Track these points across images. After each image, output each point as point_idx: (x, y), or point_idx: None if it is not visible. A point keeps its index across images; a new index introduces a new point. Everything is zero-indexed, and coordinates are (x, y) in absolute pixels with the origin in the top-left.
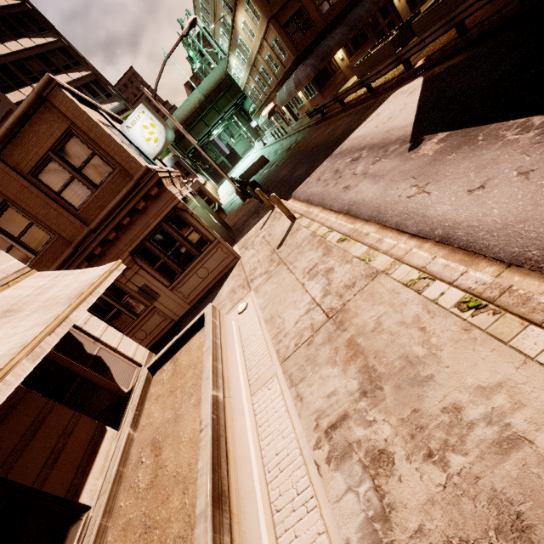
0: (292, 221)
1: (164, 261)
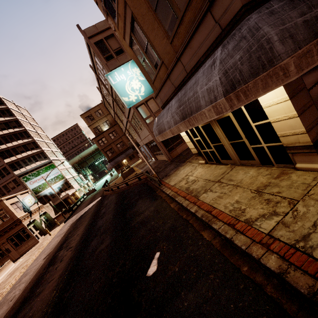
0: (50, 235)
1: (16, 241)
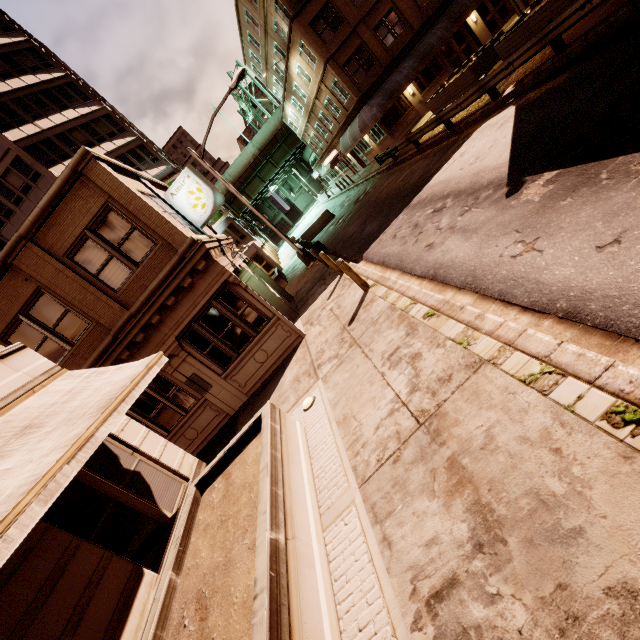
0: (365, 290)
1: (215, 345)
